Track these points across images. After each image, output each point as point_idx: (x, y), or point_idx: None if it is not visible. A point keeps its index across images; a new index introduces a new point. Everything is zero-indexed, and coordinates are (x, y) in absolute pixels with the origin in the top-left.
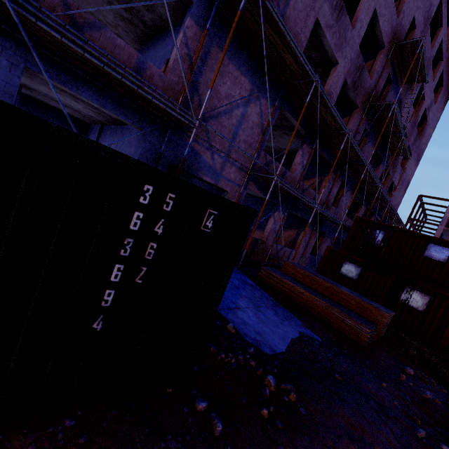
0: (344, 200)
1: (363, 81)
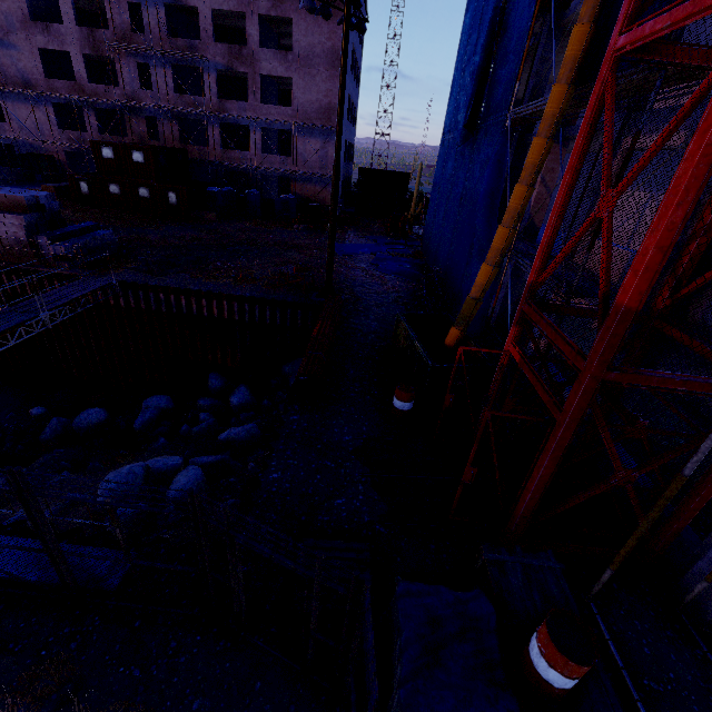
0: (166, 131)
1: (101, 39)
